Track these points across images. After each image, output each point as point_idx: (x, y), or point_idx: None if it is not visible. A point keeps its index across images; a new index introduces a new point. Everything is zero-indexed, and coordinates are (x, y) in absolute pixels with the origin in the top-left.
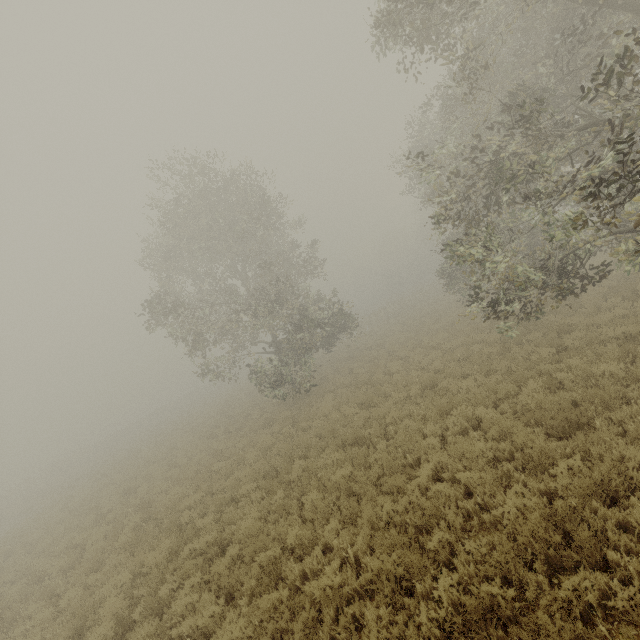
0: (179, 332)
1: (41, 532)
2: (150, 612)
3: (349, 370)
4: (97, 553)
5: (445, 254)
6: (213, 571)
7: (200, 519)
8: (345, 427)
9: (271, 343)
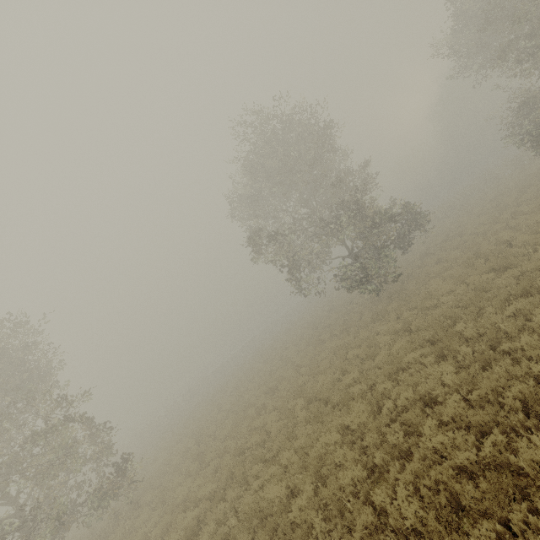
0: (277, 257)
1: (214, 427)
2: (390, 456)
3: (437, 260)
4: (283, 428)
5: (511, 126)
6: (450, 413)
7: (381, 385)
8: (488, 292)
9: (348, 256)
